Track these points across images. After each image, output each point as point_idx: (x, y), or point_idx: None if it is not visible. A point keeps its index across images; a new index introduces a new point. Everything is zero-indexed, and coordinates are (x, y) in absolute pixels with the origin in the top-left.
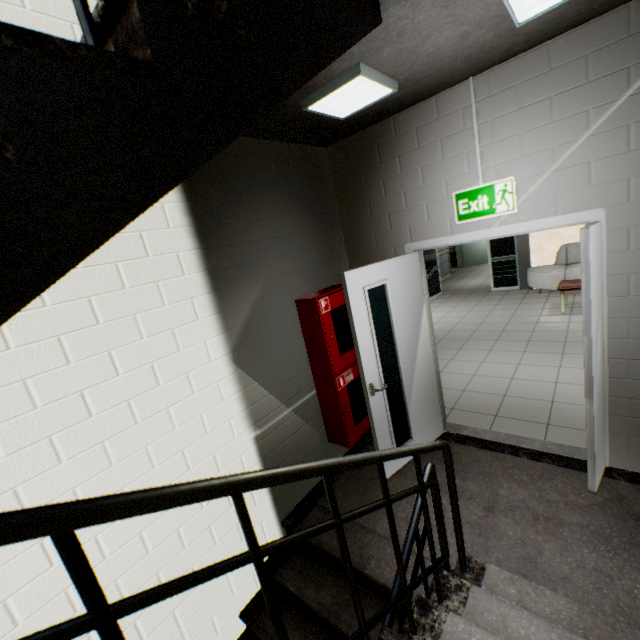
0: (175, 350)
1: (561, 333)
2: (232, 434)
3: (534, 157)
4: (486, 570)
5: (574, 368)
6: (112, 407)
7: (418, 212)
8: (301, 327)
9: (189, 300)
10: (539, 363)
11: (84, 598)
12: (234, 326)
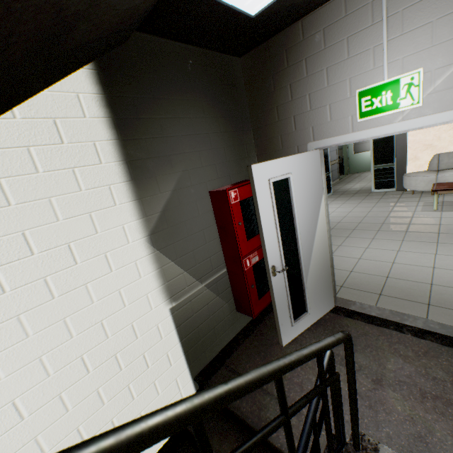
0: (93, 232)
1: (434, 226)
2: (149, 306)
3: (446, 45)
4: (379, 452)
5: (449, 255)
6: (27, 284)
7: (321, 112)
8: (214, 215)
9: (106, 187)
10: (417, 250)
11: None
12: (151, 212)
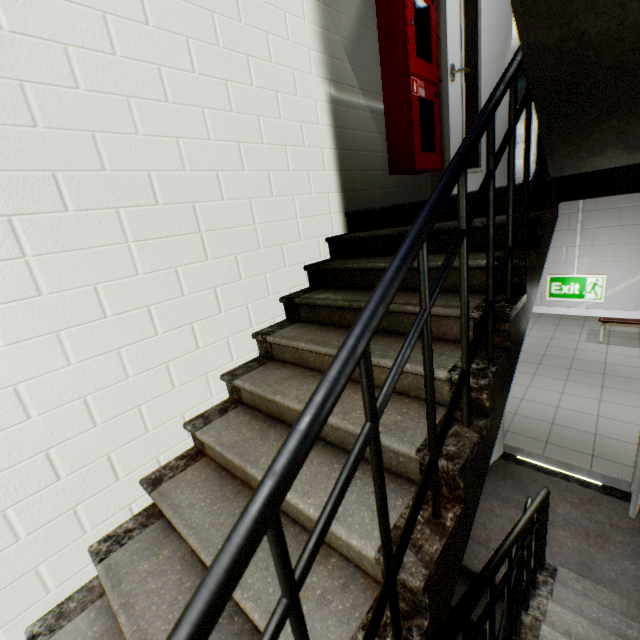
0: None
1: (599, 364)
2: None
3: (626, 264)
4: (557, 570)
5: (613, 403)
6: None
7: None
8: None
9: None
10: (581, 394)
11: (492, 597)
12: None
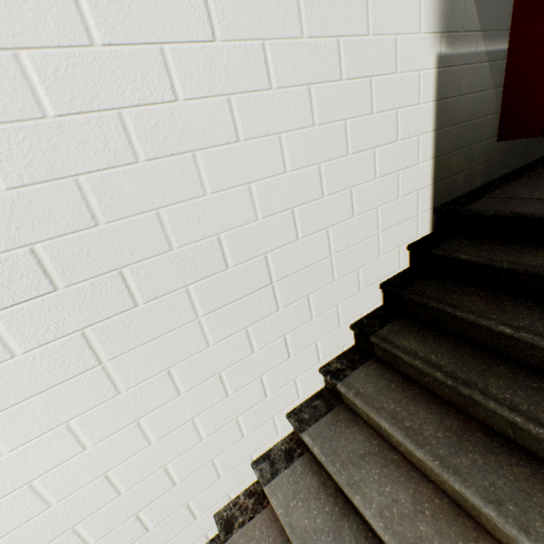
0: None
1: None
2: None
3: None
4: None
5: None
6: None
7: None
8: None
9: None
10: None
11: None
12: None
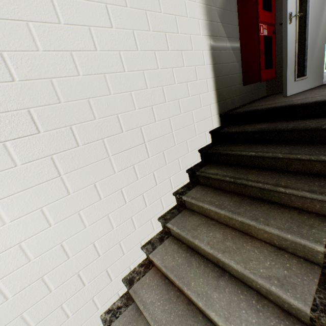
0: None
1: None
2: None
3: None
4: None
5: None
6: None
7: None
8: None
9: None
10: None
11: None
12: None
